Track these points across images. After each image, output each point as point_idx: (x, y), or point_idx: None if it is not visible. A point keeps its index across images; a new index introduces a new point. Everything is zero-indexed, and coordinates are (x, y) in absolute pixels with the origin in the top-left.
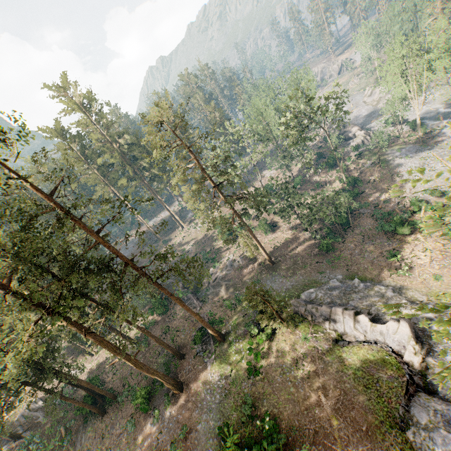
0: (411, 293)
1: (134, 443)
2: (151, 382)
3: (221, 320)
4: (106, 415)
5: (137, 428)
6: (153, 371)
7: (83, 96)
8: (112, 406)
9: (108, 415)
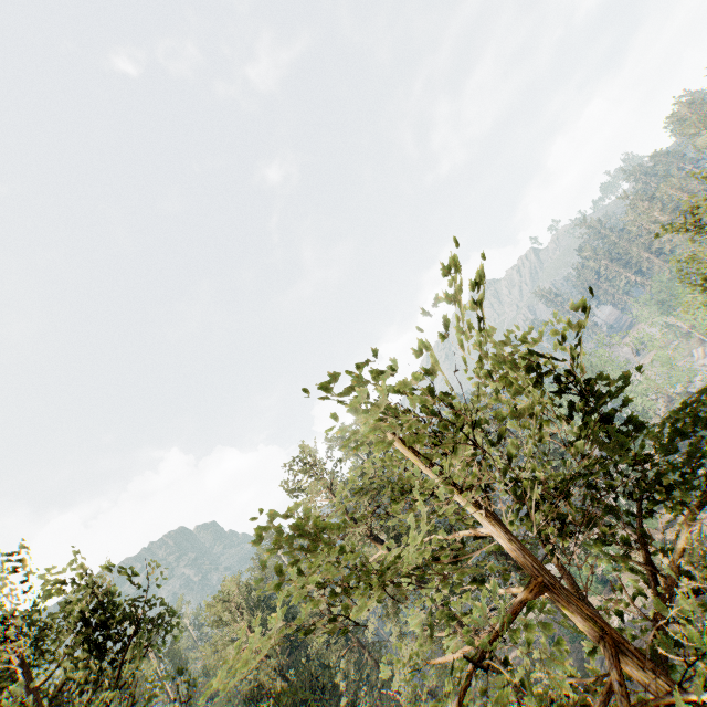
0: None
1: None
2: None
3: None
4: None
5: None
6: None
7: None
8: None
9: None
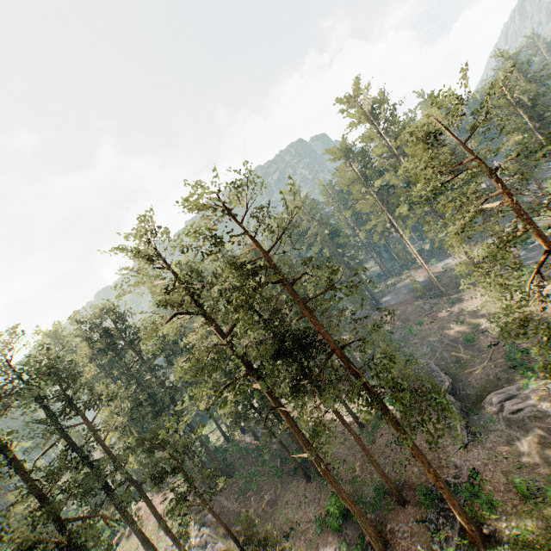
0: None
1: (315, 550)
2: (355, 495)
3: (492, 502)
4: (309, 484)
5: (323, 535)
6: (345, 497)
7: (373, 101)
8: (317, 479)
9: (311, 486)
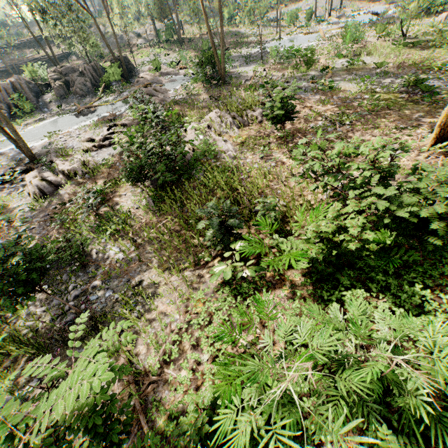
0: (188, 26)
1: None
2: None
3: None
4: None
5: None
6: None
7: None
8: None
9: None
